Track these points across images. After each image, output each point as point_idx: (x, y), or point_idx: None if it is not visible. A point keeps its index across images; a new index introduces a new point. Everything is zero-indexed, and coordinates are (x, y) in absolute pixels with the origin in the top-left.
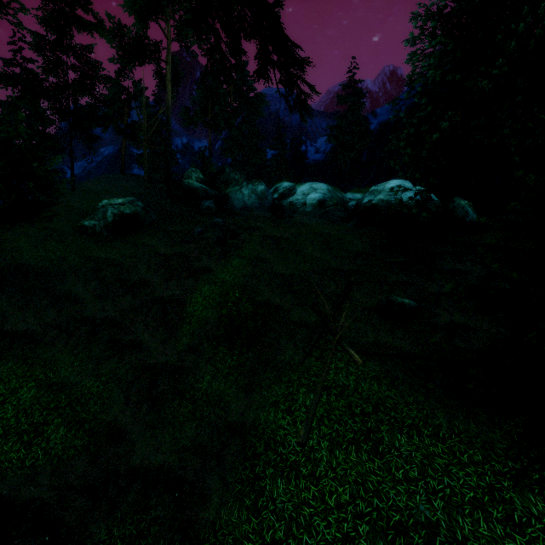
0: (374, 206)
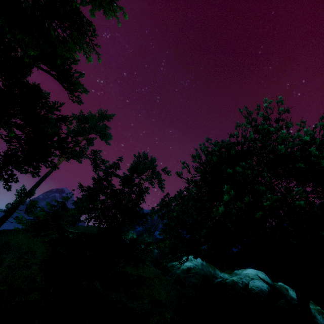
0: (225, 283)
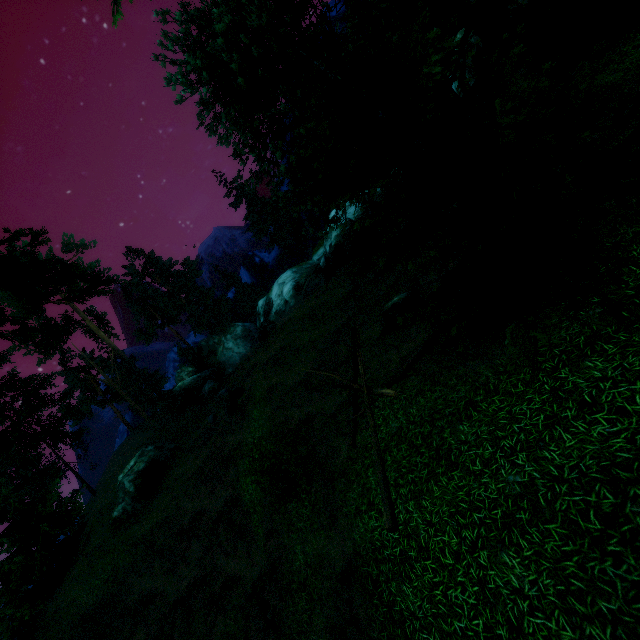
0: (336, 246)
